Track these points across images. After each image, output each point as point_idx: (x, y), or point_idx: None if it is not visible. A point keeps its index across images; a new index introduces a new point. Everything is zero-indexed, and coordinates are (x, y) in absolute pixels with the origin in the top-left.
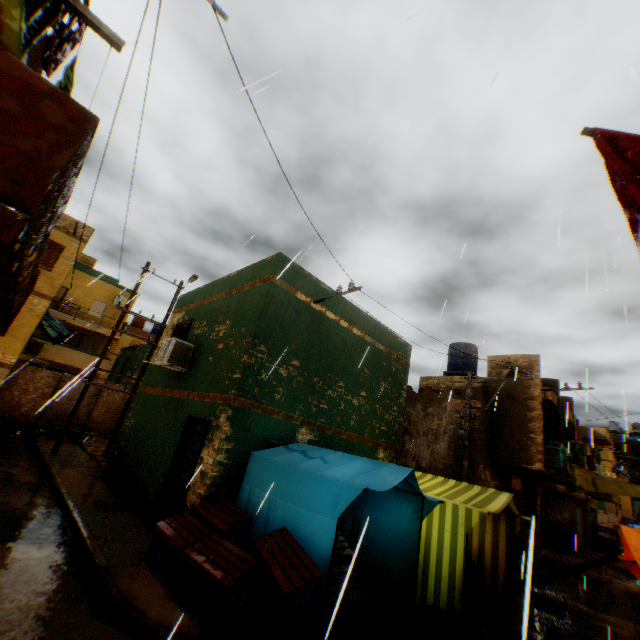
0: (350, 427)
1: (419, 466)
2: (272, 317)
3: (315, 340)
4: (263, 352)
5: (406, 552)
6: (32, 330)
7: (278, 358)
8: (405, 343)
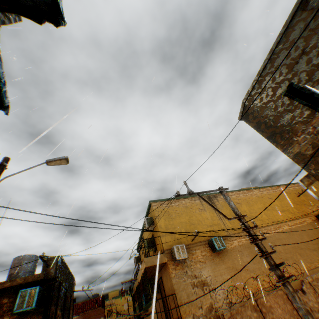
0: None
1: None
2: None
3: None
4: None
5: None
6: None
7: None
8: None
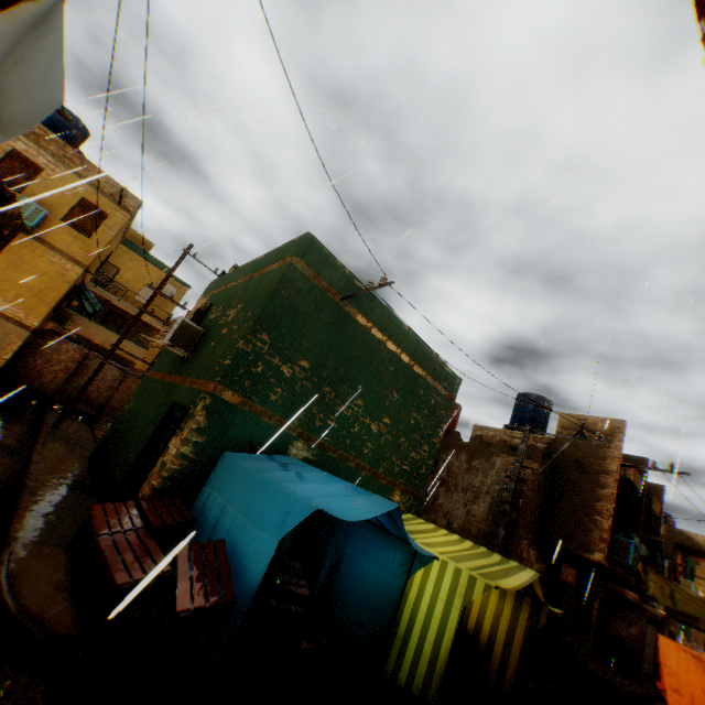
0: (362, 455)
1: (450, 526)
2: (284, 304)
3: (335, 343)
4: (264, 342)
5: (381, 612)
6: (60, 295)
7: (283, 353)
8: (454, 374)
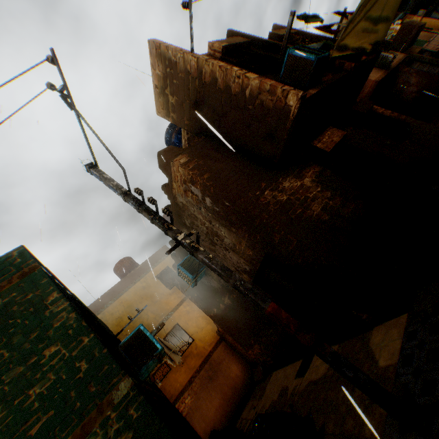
0: None
1: (248, 273)
2: None
3: None
4: None
5: None
6: None
7: None
8: None
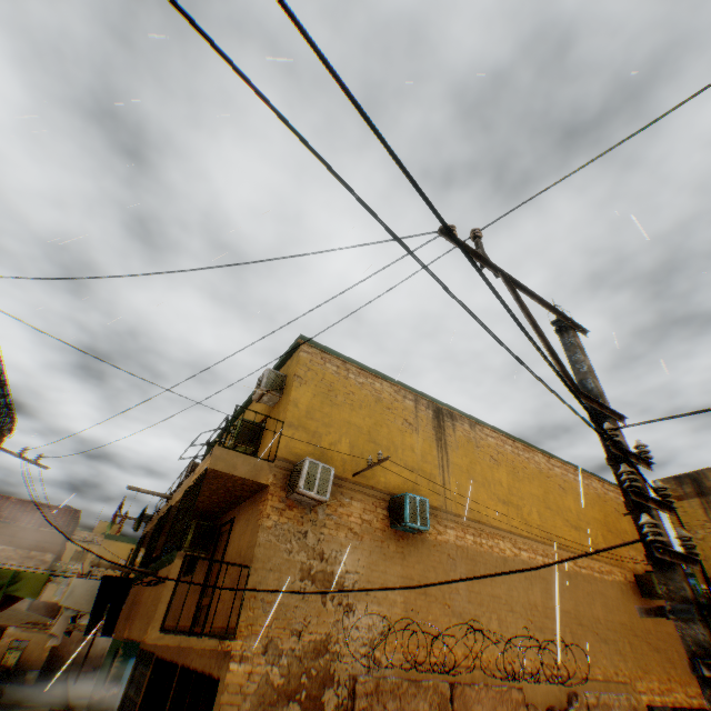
0: None
1: None
2: None
3: None
4: None
5: None
6: None
7: None
8: None
